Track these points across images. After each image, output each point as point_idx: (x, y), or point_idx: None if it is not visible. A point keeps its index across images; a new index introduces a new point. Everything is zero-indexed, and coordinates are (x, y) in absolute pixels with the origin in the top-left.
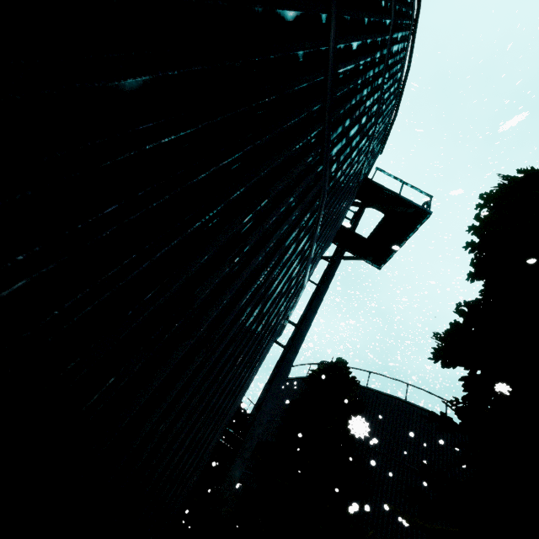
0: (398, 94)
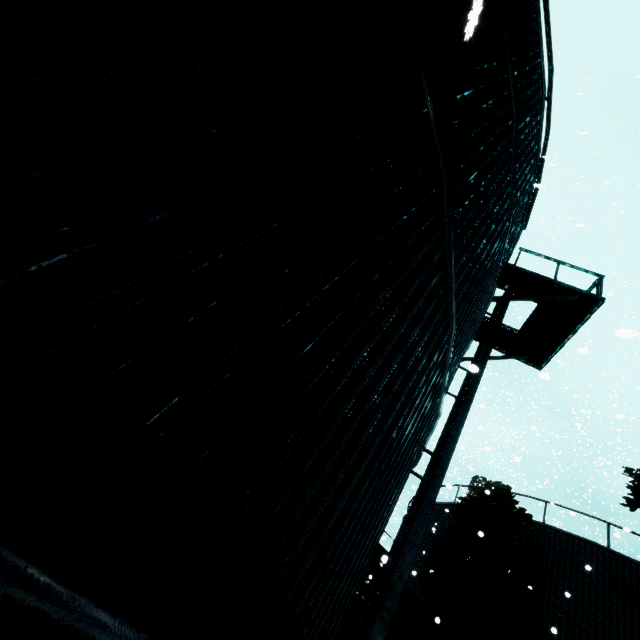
0: (537, 167)
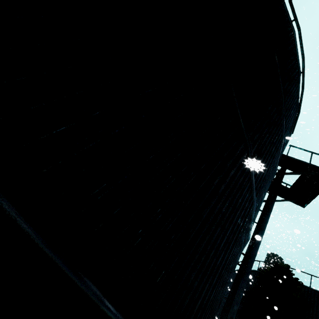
0: (297, 107)
